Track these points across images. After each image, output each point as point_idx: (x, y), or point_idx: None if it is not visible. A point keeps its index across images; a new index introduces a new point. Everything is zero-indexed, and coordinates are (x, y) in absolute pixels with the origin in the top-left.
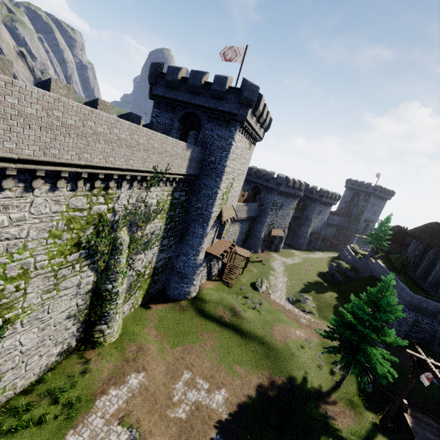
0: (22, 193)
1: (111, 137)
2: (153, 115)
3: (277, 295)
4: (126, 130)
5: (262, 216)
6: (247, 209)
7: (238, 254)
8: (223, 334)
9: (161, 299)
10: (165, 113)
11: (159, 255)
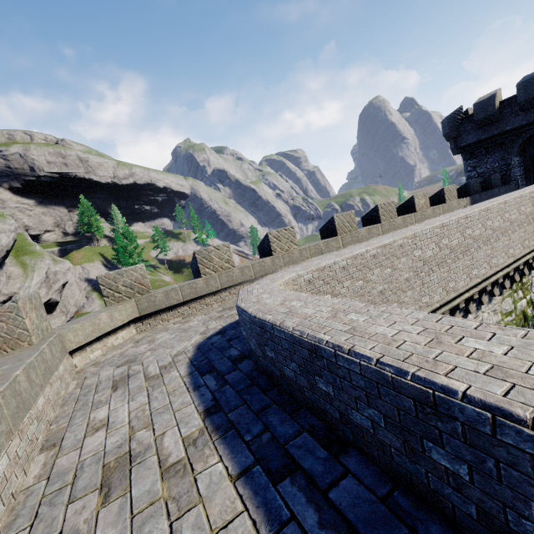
0: (475, 313)
1: (520, 219)
2: (468, 169)
3: None
4: (527, 202)
5: None
6: None
7: None
8: None
9: None
10: (487, 158)
11: None
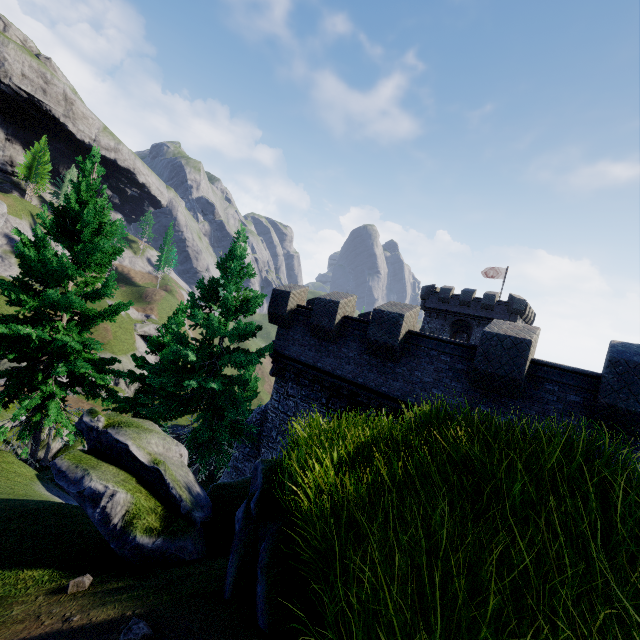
0: None
1: None
2: (425, 322)
3: None
4: None
5: None
6: None
7: None
8: None
9: None
10: (436, 320)
11: None
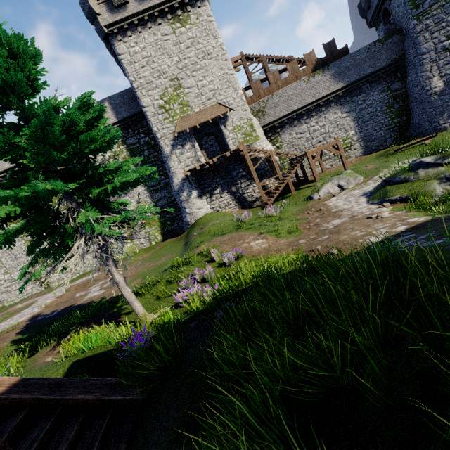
0: None
1: None
2: None
3: (351, 193)
4: None
5: (406, 50)
6: (333, 74)
7: (298, 156)
8: (177, 254)
9: (180, 234)
10: None
11: (153, 195)
